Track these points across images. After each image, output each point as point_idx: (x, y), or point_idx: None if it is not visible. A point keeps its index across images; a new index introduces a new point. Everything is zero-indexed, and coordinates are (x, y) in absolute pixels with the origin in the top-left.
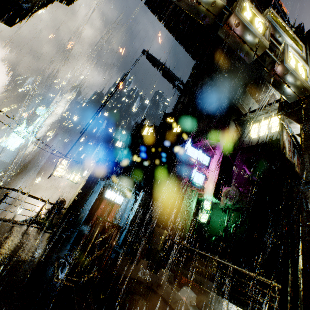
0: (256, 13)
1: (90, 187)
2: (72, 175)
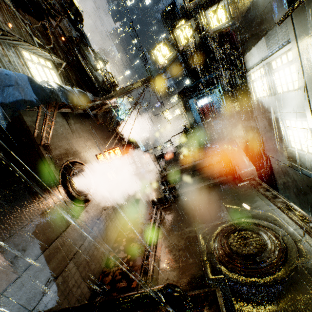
0: (184, 26)
1: (189, 110)
2: (176, 112)
